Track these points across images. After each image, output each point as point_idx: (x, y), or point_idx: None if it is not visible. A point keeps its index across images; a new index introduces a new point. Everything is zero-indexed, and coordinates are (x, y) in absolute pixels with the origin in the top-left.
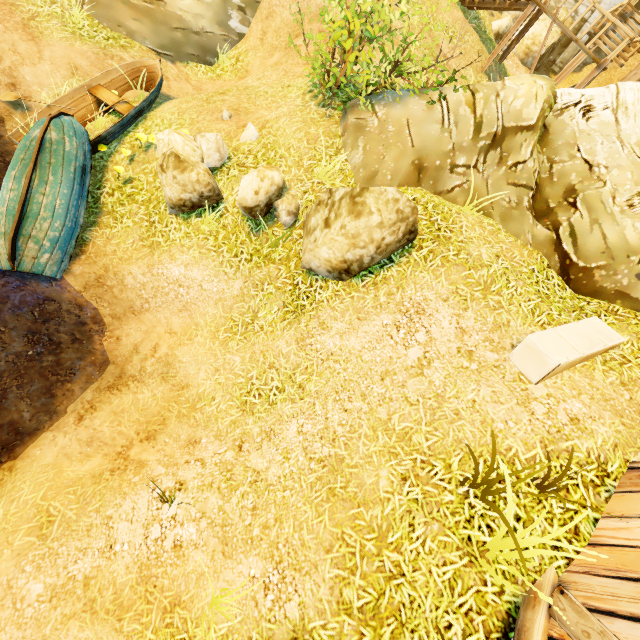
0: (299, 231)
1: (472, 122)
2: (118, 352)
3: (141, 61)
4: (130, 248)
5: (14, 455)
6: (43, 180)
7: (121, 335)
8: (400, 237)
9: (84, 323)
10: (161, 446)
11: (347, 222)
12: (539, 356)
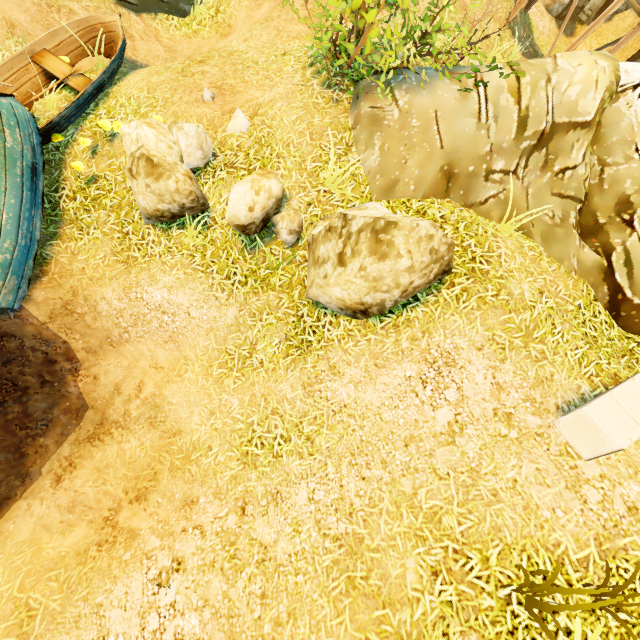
0: (303, 252)
1: (516, 116)
2: (97, 394)
3: (96, 16)
4: (101, 264)
5: None
6: None
7: (99, 373)
8: (431, 278)
9: (53, 361)
10: (154, 508)
11: (368, 264)
12: (595, 433)
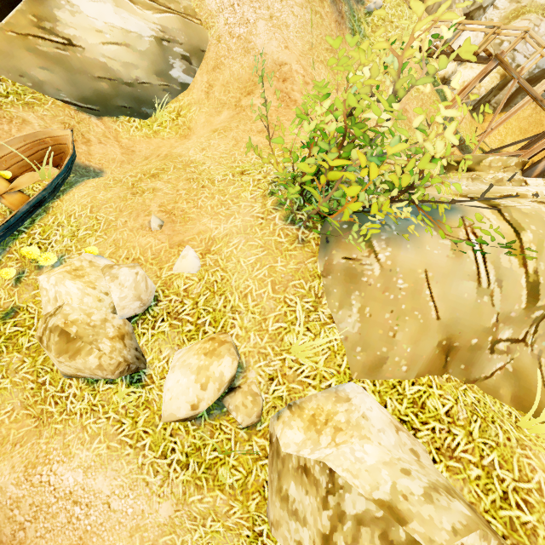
0: (262, 441)
1: (523, 281)
2: None
3: (45, 131)
4: (6, 420)
5: None
6: None
7: None
8: None
9: None
10: None
11: None
12: None
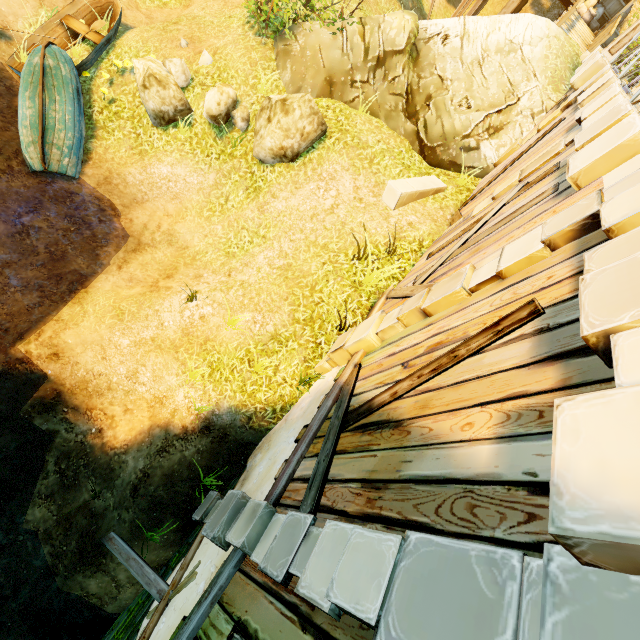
0: (251, 133)
1: (363, 48)
2: (133, 229)
3: None
4: (124, 156)
5: (85, 286)
6: (52, 99)
7: (133, 218)
8: (315, 128)
9: (104, 210)
10: (178, 280)
11: (281, 118)
12: (393, 192)
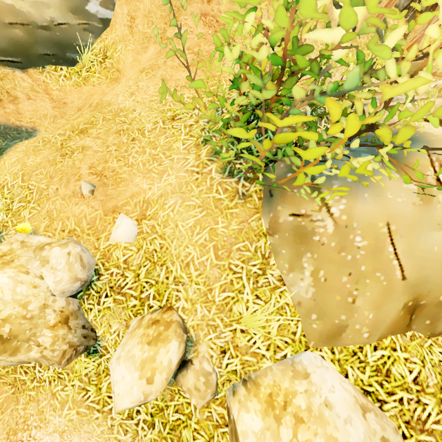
0: (220, 410)
1: None
2: None
3: None
4: None
5: None
6: None
7: None
8: None
9: None
10: None
11: None
12: None
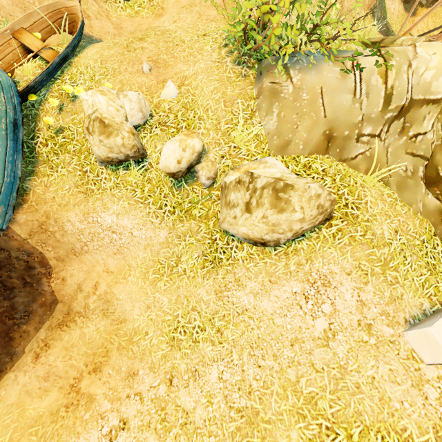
0: (217, 192)
1: (383, 93)
2: (64, 292)
3: (61, 2)
4: (67, 194)
5: None
6: None
7: (66, 276)
8: (316, 224)
9: (32, 267)
10: (106, 378)
11: (269, 214)
12: (436, 347)
